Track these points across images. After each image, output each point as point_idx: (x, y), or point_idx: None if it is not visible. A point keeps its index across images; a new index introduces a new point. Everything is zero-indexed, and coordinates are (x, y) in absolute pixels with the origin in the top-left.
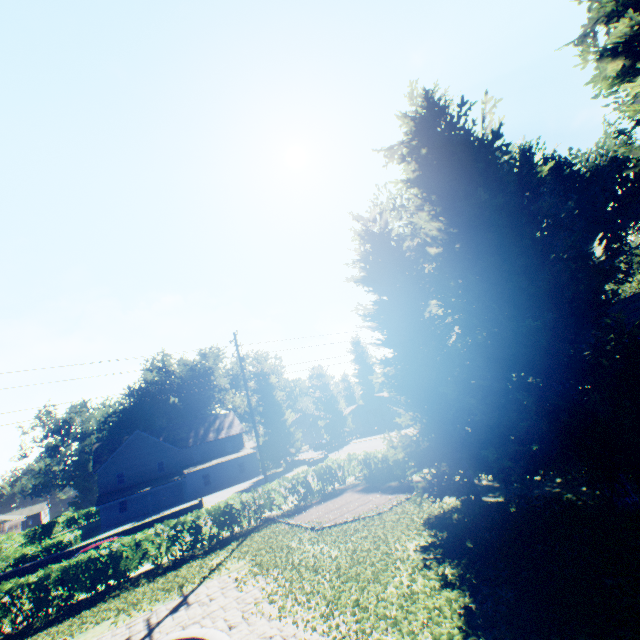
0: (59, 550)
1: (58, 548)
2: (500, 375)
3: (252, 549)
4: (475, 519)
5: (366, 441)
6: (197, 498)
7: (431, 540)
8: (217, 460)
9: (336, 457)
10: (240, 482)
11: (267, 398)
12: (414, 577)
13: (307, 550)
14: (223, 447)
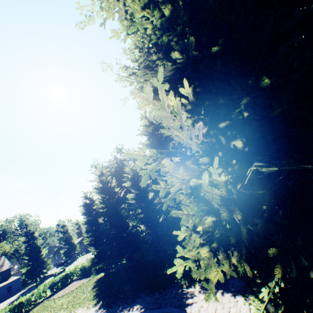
0: None
1: None
2: (113, 239)
3: (35, 312)
4: (106, 276)
5: (86, 256)
6: None
7: (95, 285)
8: None
9: (70, 269)
10: (8, 298)
11: (32, 245)
12: (88, 293)
13: (58, 302)
14: None
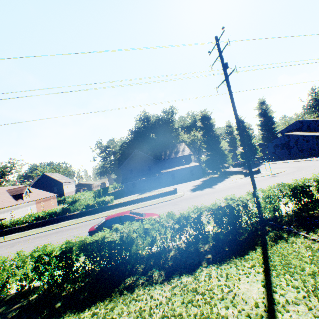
0: (104, 204)
1: (103, 203)
2: None
3: None
4: None
5: (280, 164)
6: (169, 186)
7: None
8: (178, 168)
9: None
10: (191, 180)
11: (208, 133)
12: None
13: None
14: (180, 161)
